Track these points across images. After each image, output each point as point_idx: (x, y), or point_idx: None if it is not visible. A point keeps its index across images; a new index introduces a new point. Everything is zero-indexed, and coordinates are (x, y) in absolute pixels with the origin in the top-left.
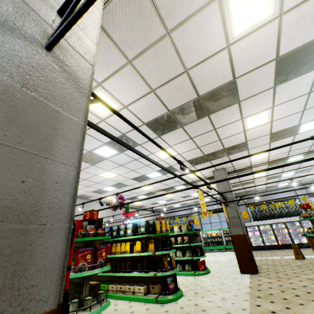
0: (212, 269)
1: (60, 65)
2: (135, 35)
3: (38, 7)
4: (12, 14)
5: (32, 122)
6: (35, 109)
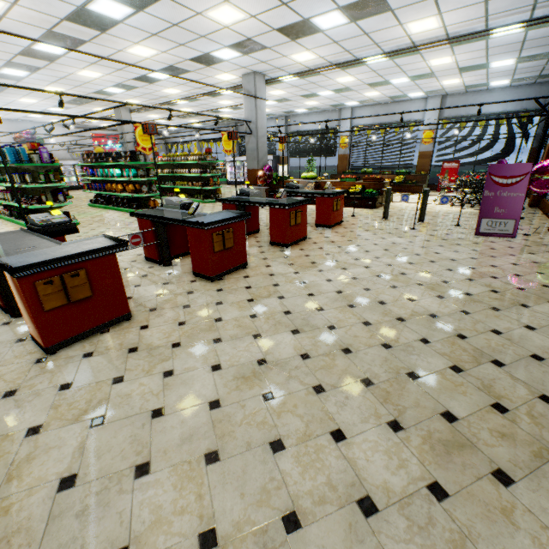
0: None
1: None
2: None
3: None
4: None
5: None
6: None
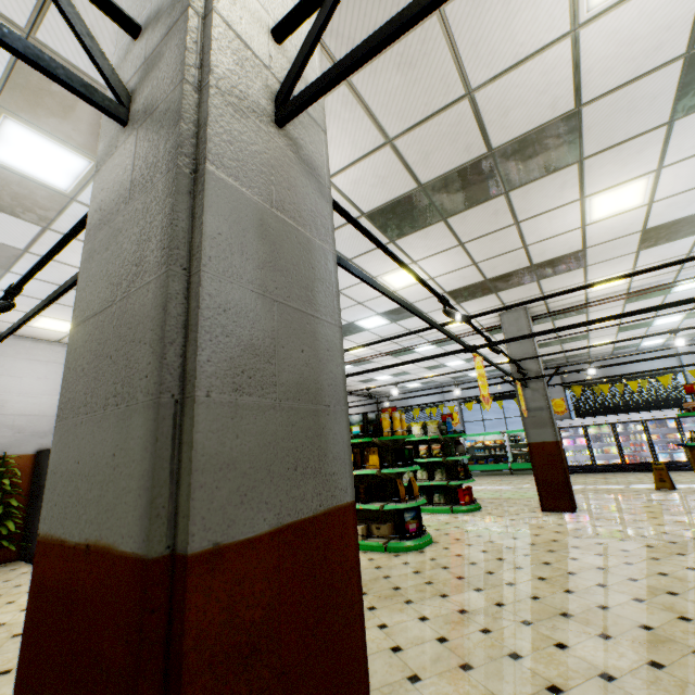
0: (484, 503)
1: (295, 150)
2: (364, 14)
3: (252, 38)
4: (235, 74)
5: (291, 264)
6: (289, 241)
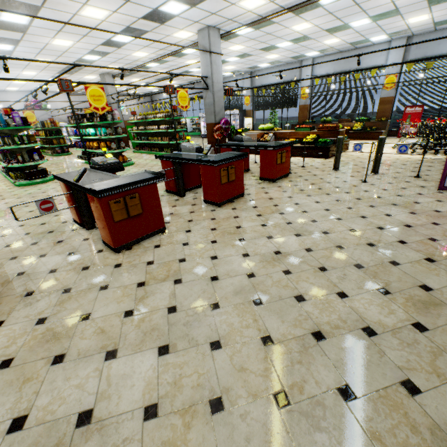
0: None
1: None
2: None
3: None
4: None
5: None
6: None
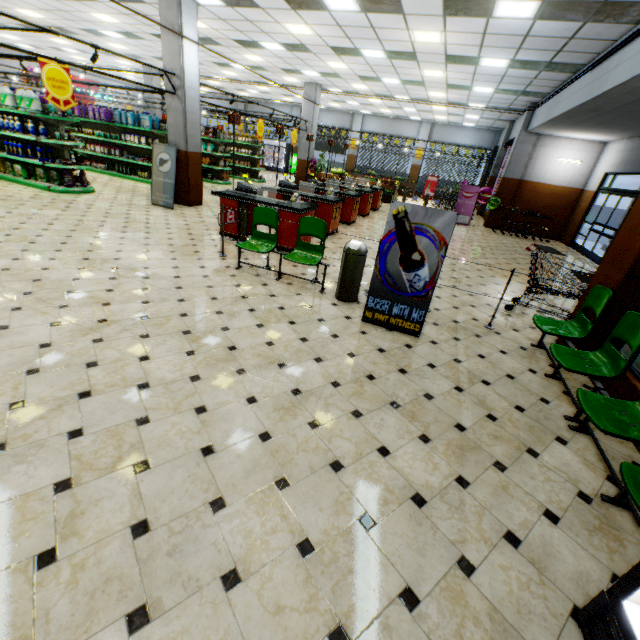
0: None
1: None
2: None
3: None
4: None
5: None
6: None
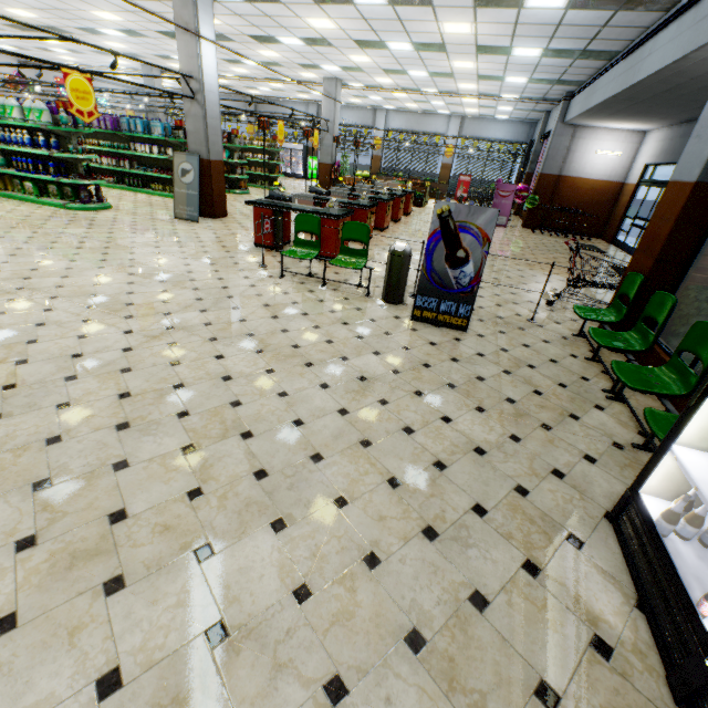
0: None
1: None
2: None
3: None
4: None
5: None
6: None
